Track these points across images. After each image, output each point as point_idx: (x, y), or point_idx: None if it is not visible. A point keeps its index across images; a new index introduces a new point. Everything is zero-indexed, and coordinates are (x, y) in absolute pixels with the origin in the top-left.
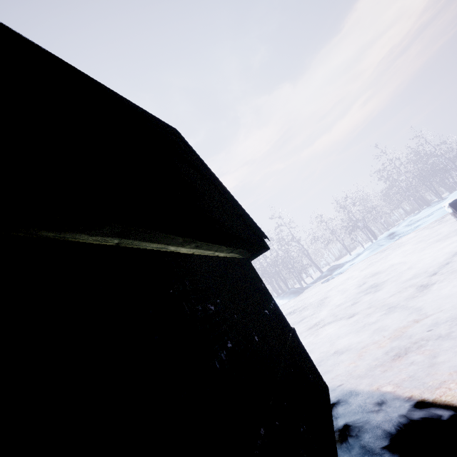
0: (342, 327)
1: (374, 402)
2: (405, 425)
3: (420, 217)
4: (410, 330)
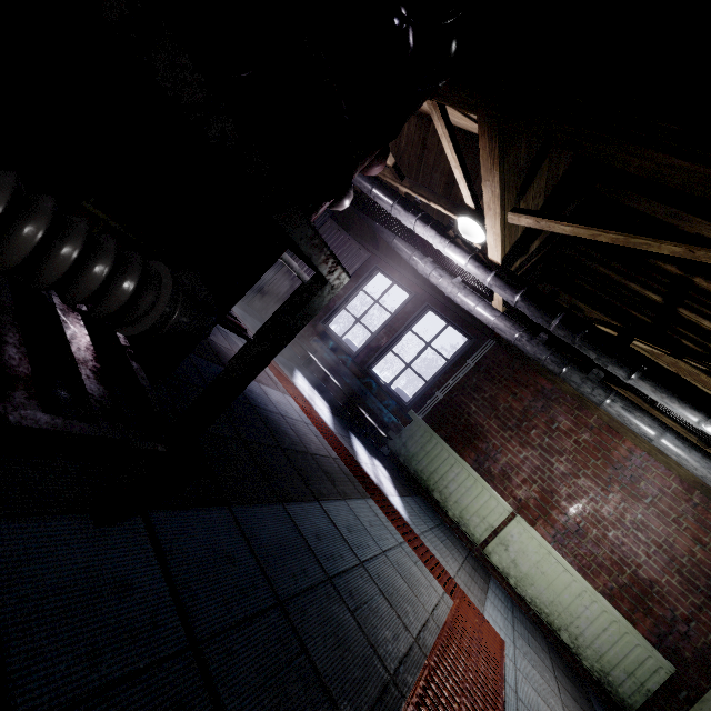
0: None
1: None
2: None
3: None
4: None
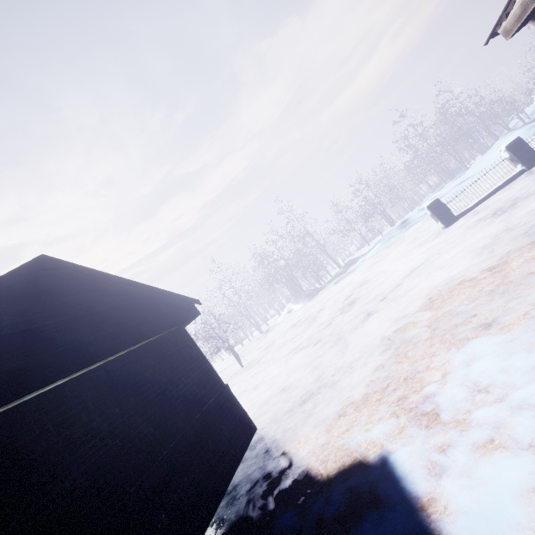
0: (305, 356)
1: (266, 448)
2: (263, 473)
3: (441, 194)
4: (328, 371)
